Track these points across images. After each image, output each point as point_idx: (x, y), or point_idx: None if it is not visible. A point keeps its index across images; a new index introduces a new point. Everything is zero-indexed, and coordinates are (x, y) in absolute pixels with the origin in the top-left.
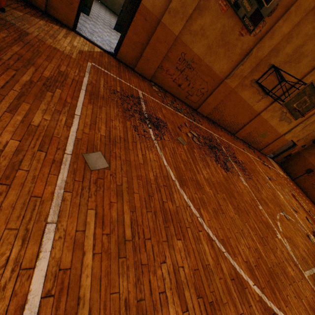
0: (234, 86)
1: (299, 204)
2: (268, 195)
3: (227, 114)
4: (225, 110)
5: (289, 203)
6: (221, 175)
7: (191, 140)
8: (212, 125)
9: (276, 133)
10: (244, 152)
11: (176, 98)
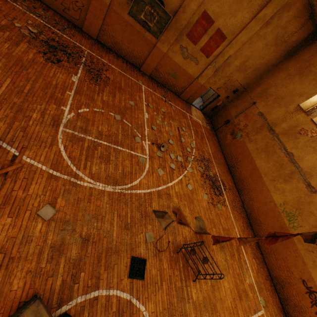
0: (109, 3)
1: (179, 134)
2: (114, 103)
3: (120, 41)
4: (115, 35)
5: (155, 124)
6: (30, 58)
7: (18, 29)
8: (100, 48)
9: (188, 75)
10: (135, 81)
11: (53, 10)
